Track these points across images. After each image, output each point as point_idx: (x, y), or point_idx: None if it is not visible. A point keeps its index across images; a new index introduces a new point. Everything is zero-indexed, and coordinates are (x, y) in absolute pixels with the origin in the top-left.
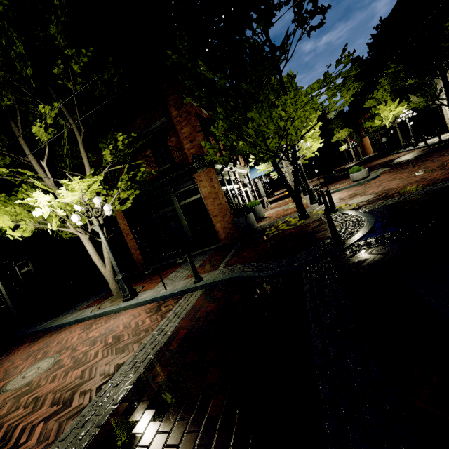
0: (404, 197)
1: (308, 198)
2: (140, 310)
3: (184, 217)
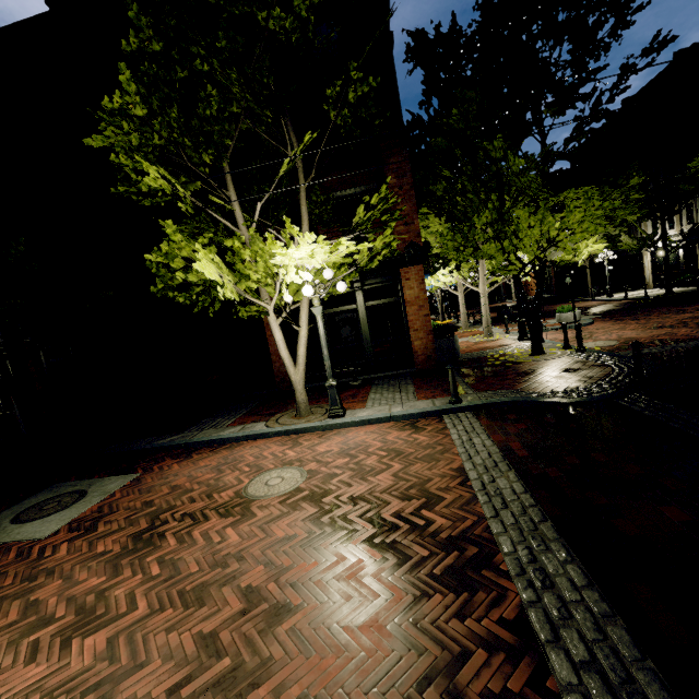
0: (668, 348)
1: (500, 334)
2: (377, 428)
3: (367, 323)
